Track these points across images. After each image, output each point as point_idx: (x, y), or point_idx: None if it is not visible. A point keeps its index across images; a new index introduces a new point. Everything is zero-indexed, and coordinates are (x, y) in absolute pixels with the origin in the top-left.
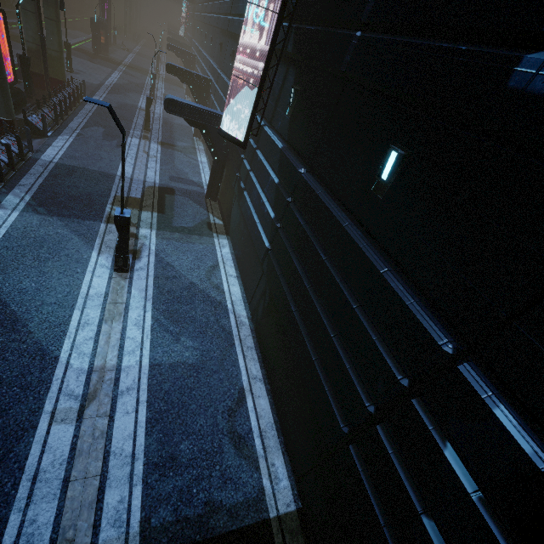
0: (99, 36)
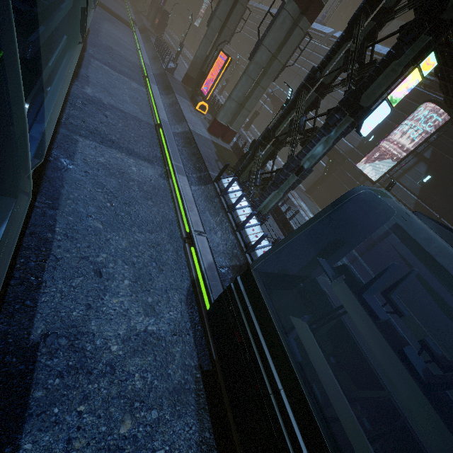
0: (163, 23)
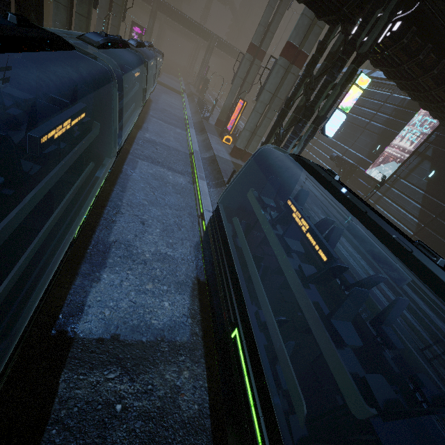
0: (205, 87)
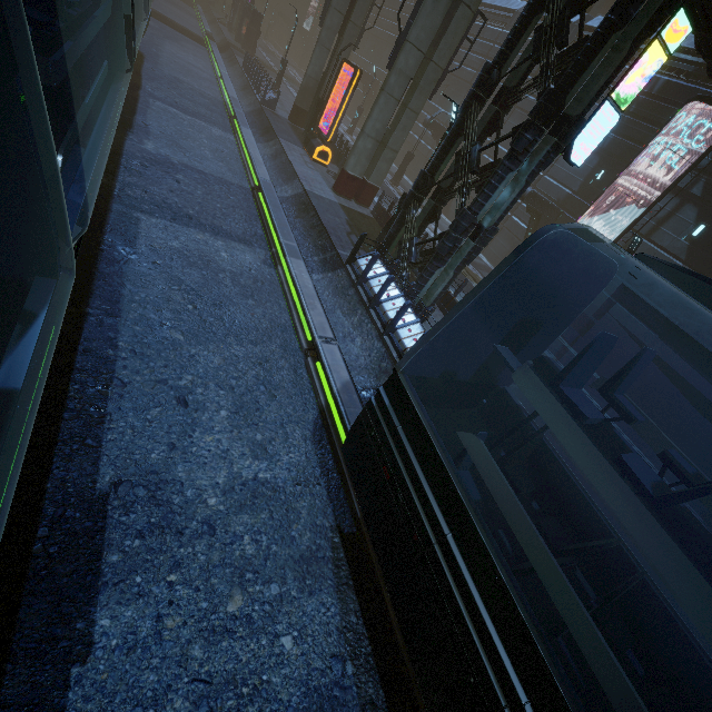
0: (254, 31)
